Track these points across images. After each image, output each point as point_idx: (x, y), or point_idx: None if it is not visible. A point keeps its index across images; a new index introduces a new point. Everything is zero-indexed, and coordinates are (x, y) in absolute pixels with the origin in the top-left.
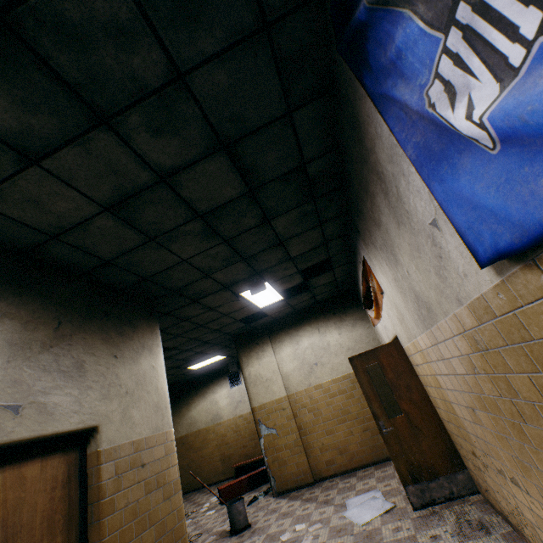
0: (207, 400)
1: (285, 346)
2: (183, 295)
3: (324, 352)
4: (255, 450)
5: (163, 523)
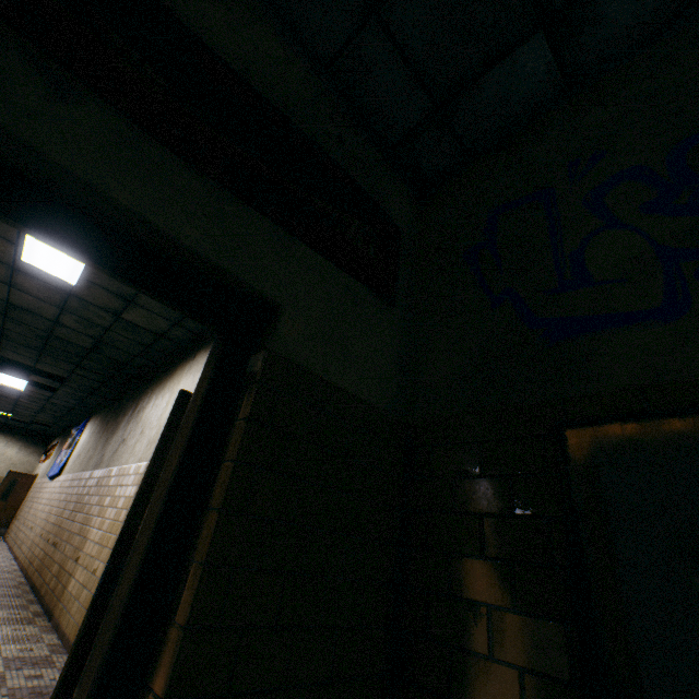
0: None
1: None
2: None
3: None
4: None
5: None
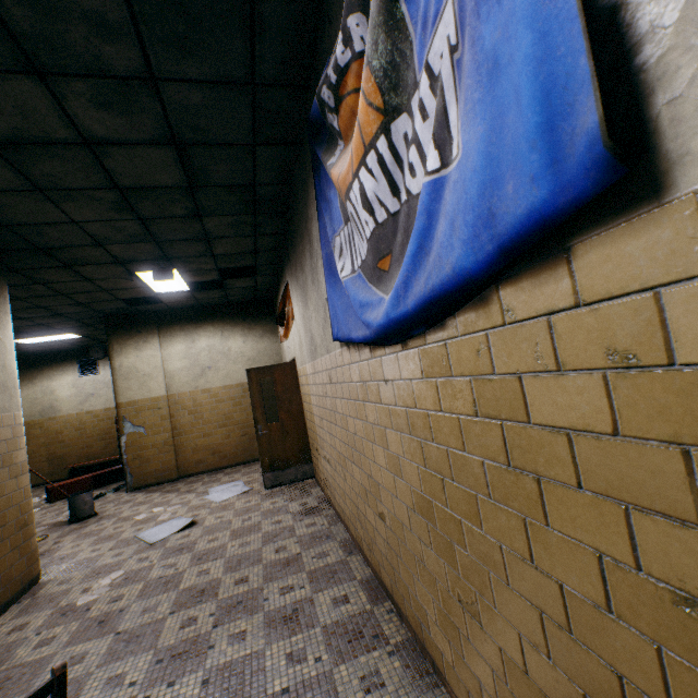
0: (36, 387)
1: (177, 342)
2: (53, 256)
3: (223, 357)
4: (105, 451)
5: (9, 498)
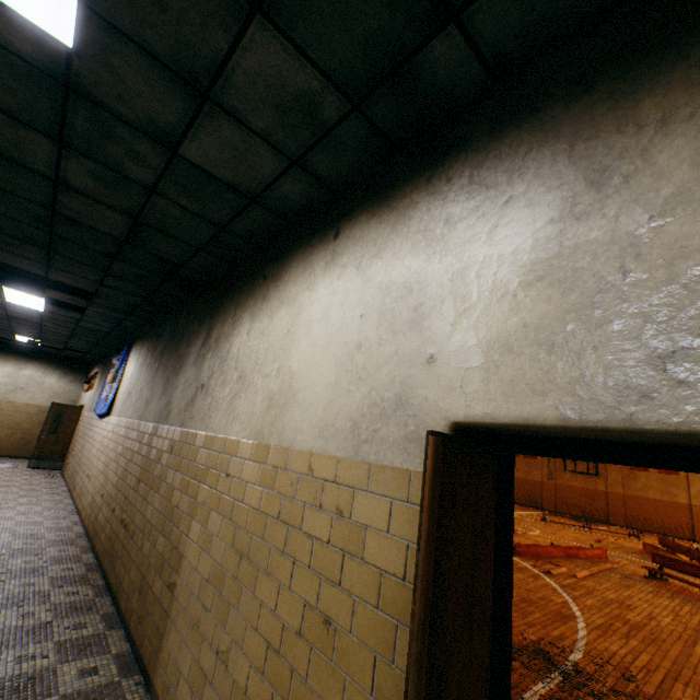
0: None
1: (9, 365)
2: None
3: (37, 385)
4: None
5: None
